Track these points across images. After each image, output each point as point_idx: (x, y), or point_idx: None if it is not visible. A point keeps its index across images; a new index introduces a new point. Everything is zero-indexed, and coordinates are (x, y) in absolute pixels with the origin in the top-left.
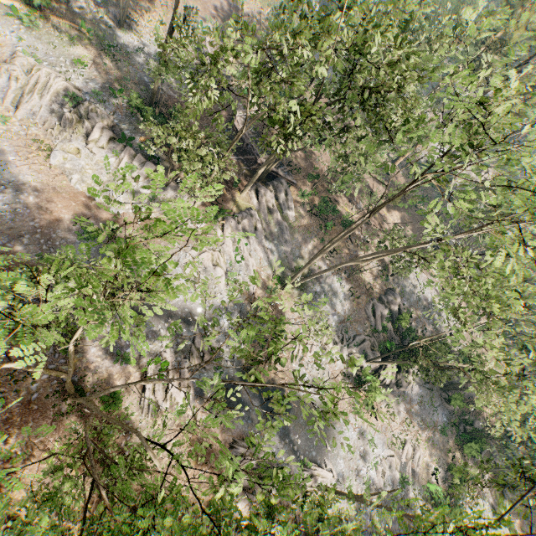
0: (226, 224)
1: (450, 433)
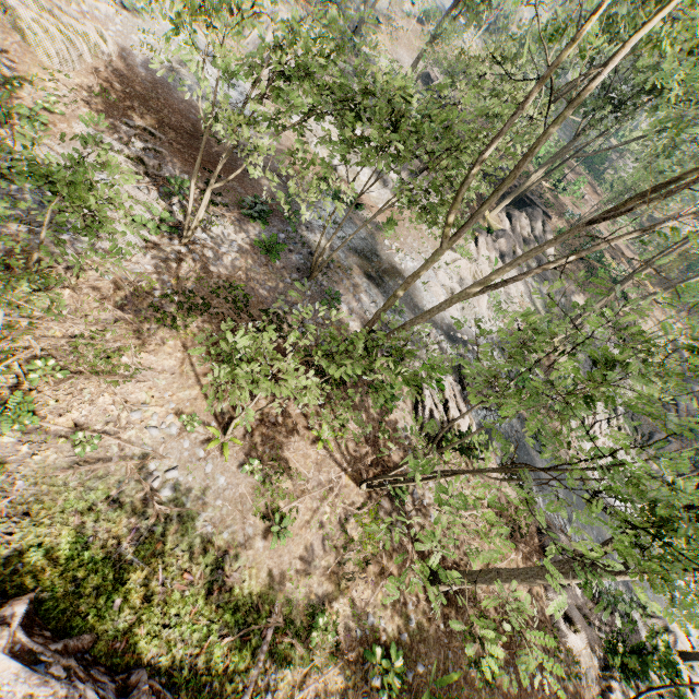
0: (480, 237)
1: None
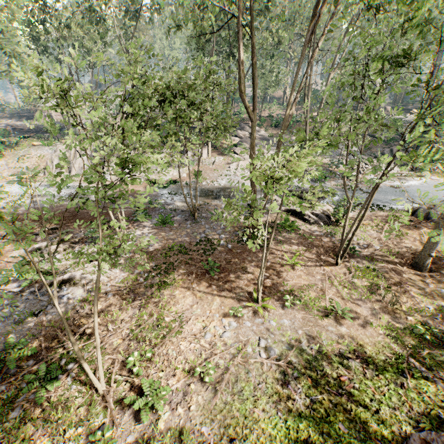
0: (235, 150)
1: None
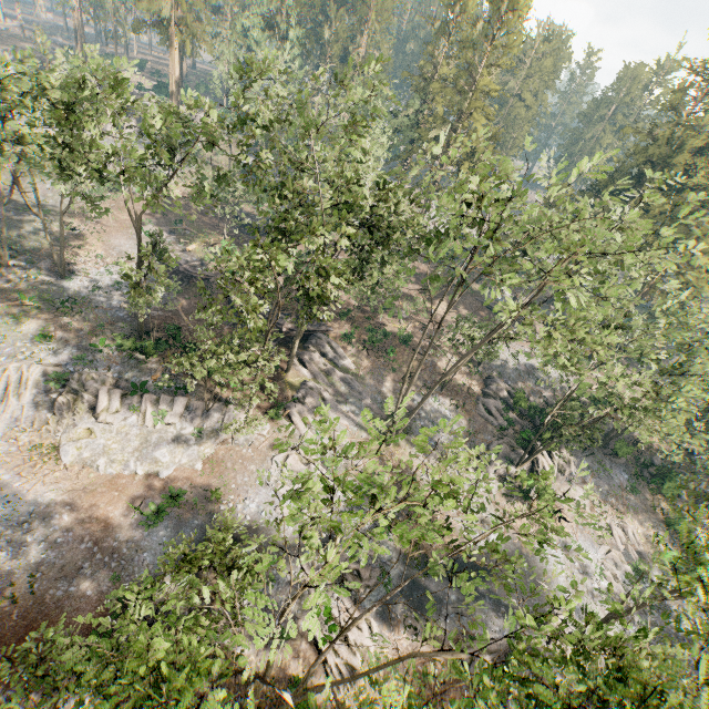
0: (291, 412)
1: (640, 487)
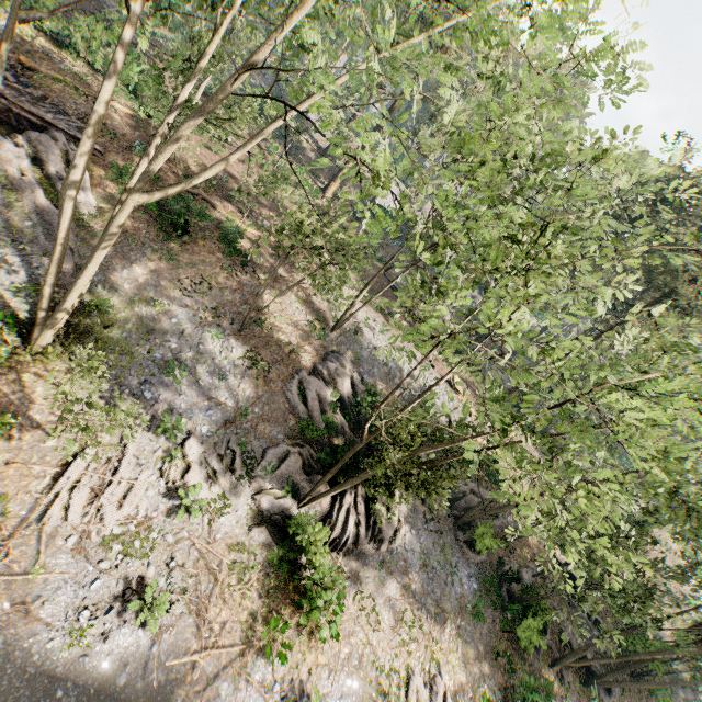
0: None
1: (489, 612)
